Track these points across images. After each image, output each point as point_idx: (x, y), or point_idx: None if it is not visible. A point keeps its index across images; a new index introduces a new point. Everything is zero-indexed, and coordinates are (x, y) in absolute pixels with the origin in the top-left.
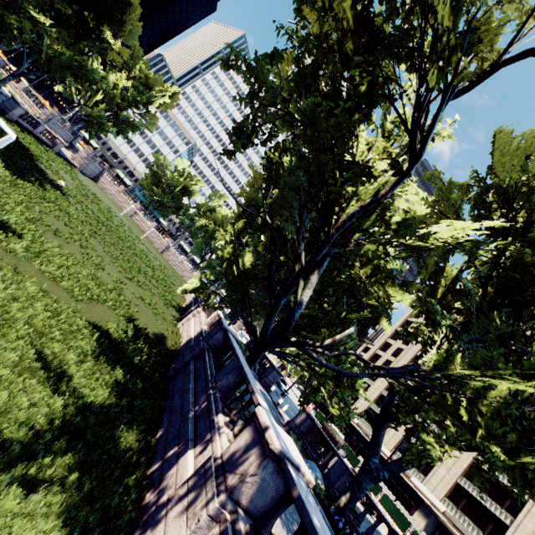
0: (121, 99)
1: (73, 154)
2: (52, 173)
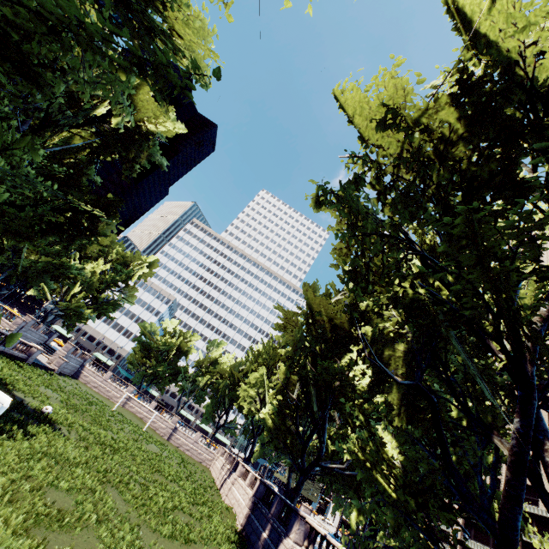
0: (99, 283)
1: (49, 355)
2: (32, 397)
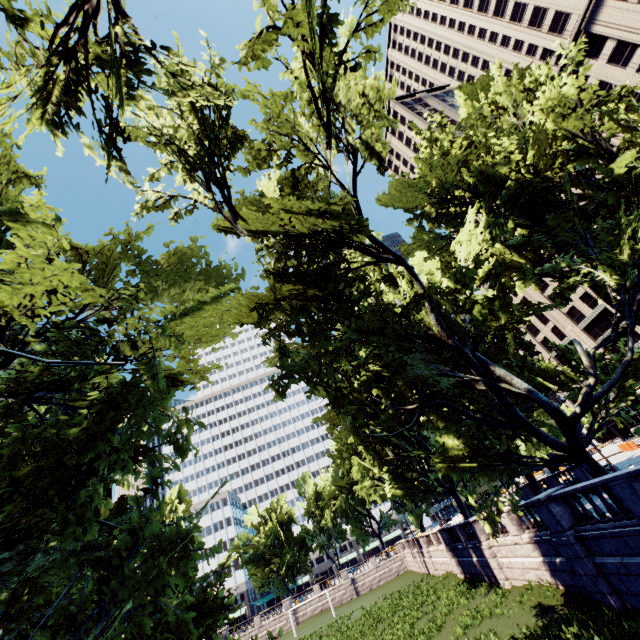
0: None
1: None
2: None
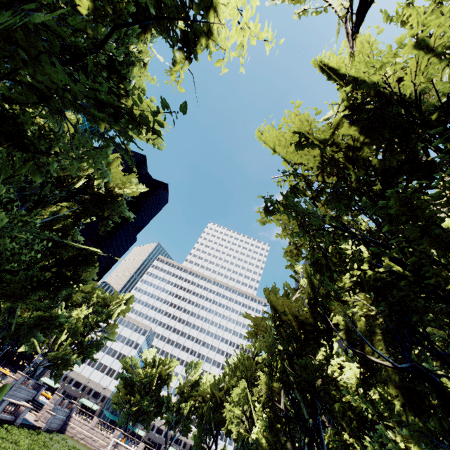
0: (83, 327)
1: (36, 411)
2: None
